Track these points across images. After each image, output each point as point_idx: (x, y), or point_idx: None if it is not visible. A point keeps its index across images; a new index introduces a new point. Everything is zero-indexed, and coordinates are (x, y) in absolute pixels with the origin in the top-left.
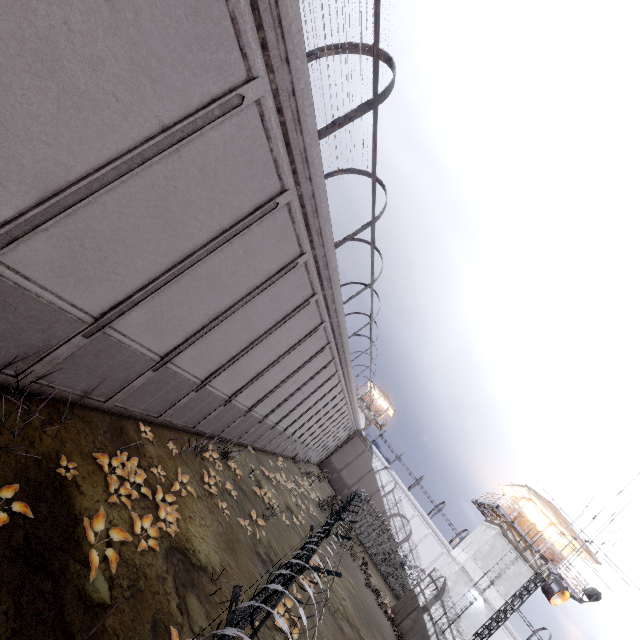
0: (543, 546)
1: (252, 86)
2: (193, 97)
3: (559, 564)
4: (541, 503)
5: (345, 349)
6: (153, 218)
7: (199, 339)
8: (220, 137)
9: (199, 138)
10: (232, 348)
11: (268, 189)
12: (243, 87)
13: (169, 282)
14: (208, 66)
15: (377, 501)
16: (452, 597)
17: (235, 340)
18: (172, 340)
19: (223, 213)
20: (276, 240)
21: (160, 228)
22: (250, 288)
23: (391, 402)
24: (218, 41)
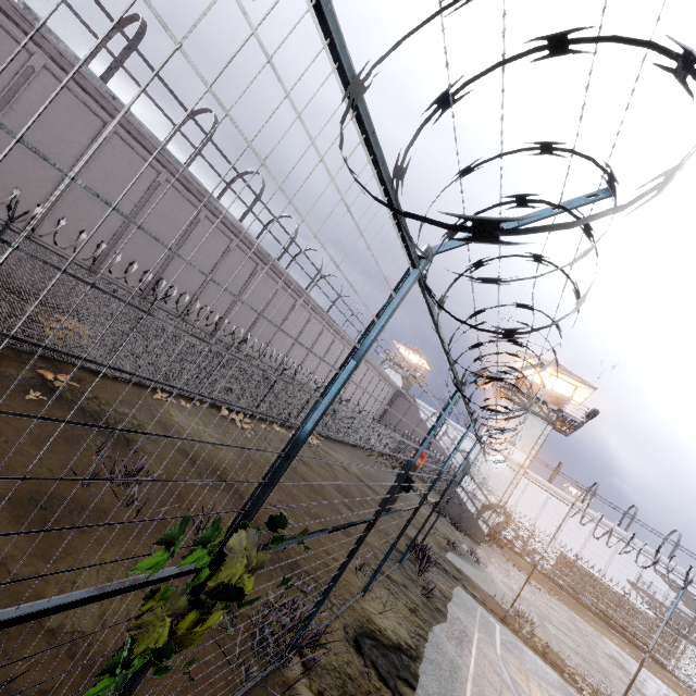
0: (547, 396)
1: (35, 59)
2: (4, 75)
3: (565, 405)
4: (533, 360)
5: (281, 270)
6: (22, 156)
7: (111, 251)
8: (35, 96)
9: (22, 99)
10: (150, 264)
11: (93, 125)
12: (30, 61)
13: (58, 201)
14: (2, 56)
15: (434, 446)
16: (477, 466)
17: (148, 256)
18: (90, 252)
19: (69, 147)
20: (127, 164)
21: (31, 162)
22: (131, 207)
23: (421, 354)
24: (0, 41)
